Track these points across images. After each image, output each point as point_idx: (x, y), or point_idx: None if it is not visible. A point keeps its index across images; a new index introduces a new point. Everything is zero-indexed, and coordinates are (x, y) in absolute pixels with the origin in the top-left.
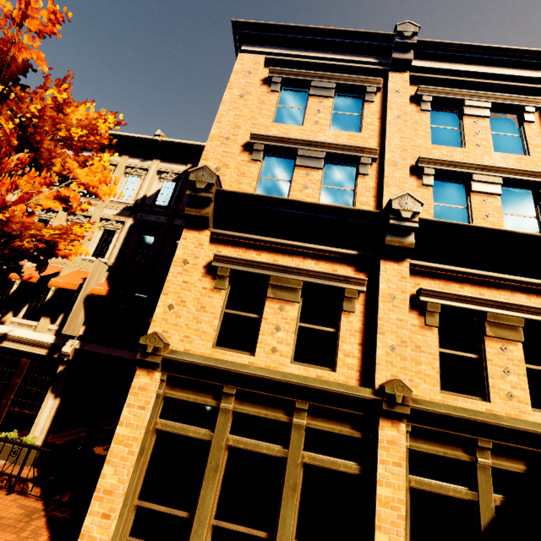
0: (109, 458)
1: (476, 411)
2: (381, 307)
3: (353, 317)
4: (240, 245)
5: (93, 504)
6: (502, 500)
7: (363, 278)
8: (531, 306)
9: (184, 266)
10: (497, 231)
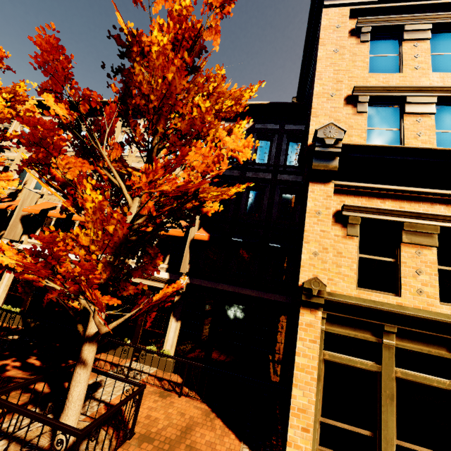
0: (295, 382)
1: None
2: None
3: None
4: (362, 194)
5: (291, 419)
6: None
7: None
8: None
9: (318, 217)
10: None
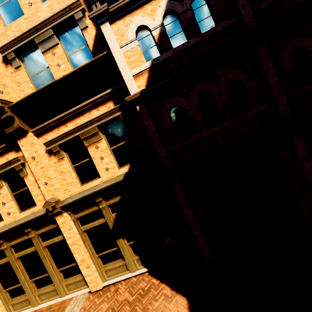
0: None
1: (89, 189)
2: (31, 167)
3: (29, 177)
4: None
5: None
6: (115, 215)
7: (15, 157)
8: (94, 118)
9: None
10: (49, 86)
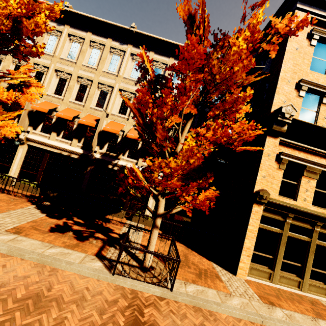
0: (246, 237)
1: None
2: None
3: None
4: (290, 147)
5: (243, 252)
6: None
7: None
8: None
9: (268, 157)
10: None
